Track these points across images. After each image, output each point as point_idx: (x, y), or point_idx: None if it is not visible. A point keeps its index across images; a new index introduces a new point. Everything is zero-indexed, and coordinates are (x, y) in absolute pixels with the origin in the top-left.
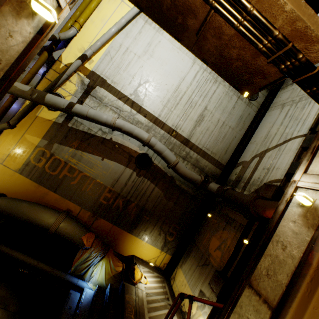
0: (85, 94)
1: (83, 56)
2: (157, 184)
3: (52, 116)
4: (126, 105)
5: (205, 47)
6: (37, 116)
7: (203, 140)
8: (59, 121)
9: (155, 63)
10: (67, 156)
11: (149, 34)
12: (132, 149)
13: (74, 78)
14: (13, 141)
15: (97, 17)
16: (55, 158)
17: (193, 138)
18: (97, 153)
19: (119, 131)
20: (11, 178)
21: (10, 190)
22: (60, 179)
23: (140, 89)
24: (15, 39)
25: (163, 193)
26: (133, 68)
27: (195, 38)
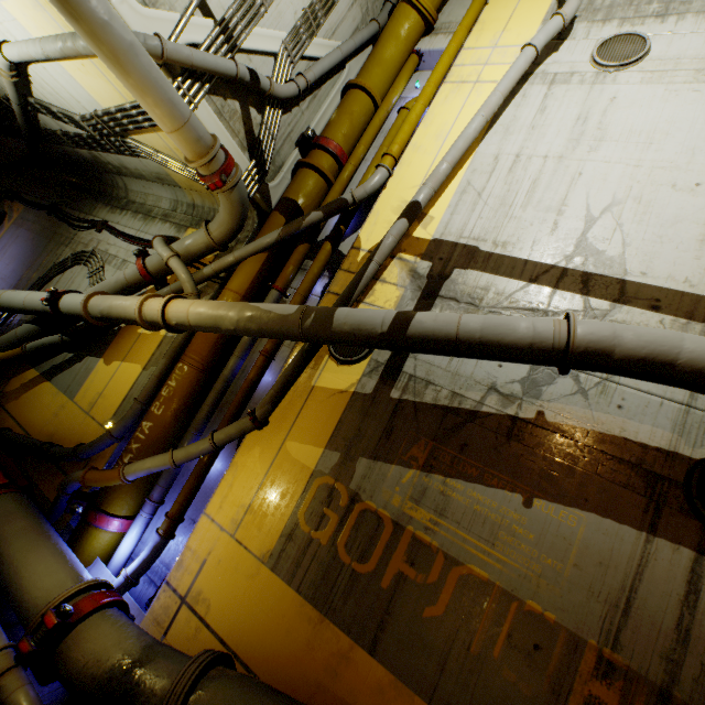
0: (425, 301)
1: (411, 206)
2: None
3: (346, 380)
4: (562, 293)
5: None
6: (312, 388)
7: None
8: (364, 388)
9: (622, 148)
10: (398, 500)
11: (572, 100)
12: (646, 444)
13: (391, 270)
14: (261, 465)
15: (426, 136)
16: (363, 508)
17: None
18: (499, 477)
19: (596, 365)
20: (249, 586)
21: (246, 631)
22: (383, 591)
23: (598, 232)
24: None
25: None
26: (551, 188)
27: None
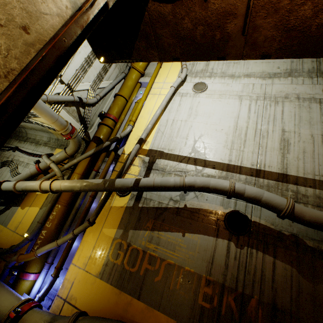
0: (148, 171)
1: (140, 139)
2: (275, 254)
3: (123, 202)
4: (189, 165)
5: (259, 39)
6: (111, 207)
7: (307, 167)
8: (130, 204)
9: (202, 118)
10: (144, 242)
11: (188, 102)
12: (214, 210)
13: (136, 161)
14: (93, 240)
15: (144, 112)
16: (132, 248)
17: (289, 169)
18: (175, 228)
19: (192, 190)
20: (92, 287)
21: (92, 305)
22: (141, 276)
23: (197, 145)
24: (46, 5)
25: (294, 269)
26: (184, 131)
27: (242, 39)
